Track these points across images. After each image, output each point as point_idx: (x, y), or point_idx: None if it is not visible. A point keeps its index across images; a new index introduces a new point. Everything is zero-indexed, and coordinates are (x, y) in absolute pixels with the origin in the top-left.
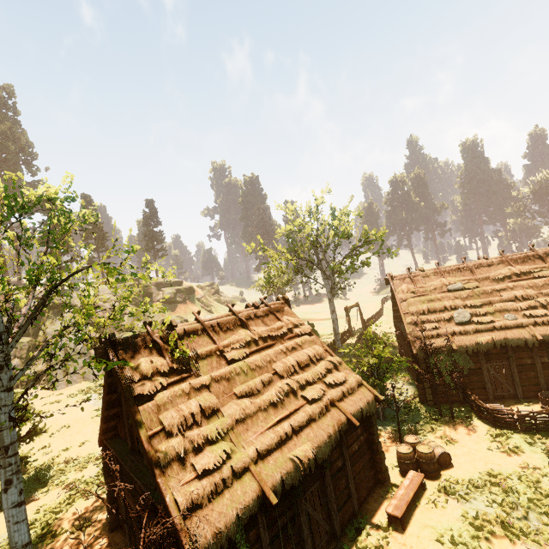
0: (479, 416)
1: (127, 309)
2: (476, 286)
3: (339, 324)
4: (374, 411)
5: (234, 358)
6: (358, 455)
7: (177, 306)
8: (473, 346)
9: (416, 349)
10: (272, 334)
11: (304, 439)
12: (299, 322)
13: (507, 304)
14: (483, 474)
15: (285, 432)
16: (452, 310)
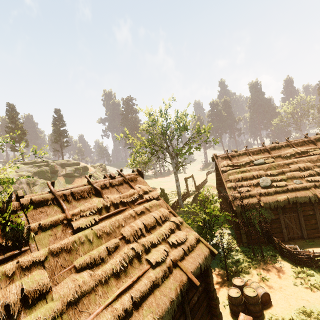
0: (281, 255)
1: (38, 181)
2: (272, 161)
3: (181, 188)
4: (210, 263)
5: (82, 226)
6: (197, 306)
7: (75, 179)
8: (274, 203)
9: (235, 206)
10: (124, 201)
11: (145, 312)
12: (149, 189)
13: (294, 173)
14: (298, 312)
15: (124, 309)
16: (258, 178)
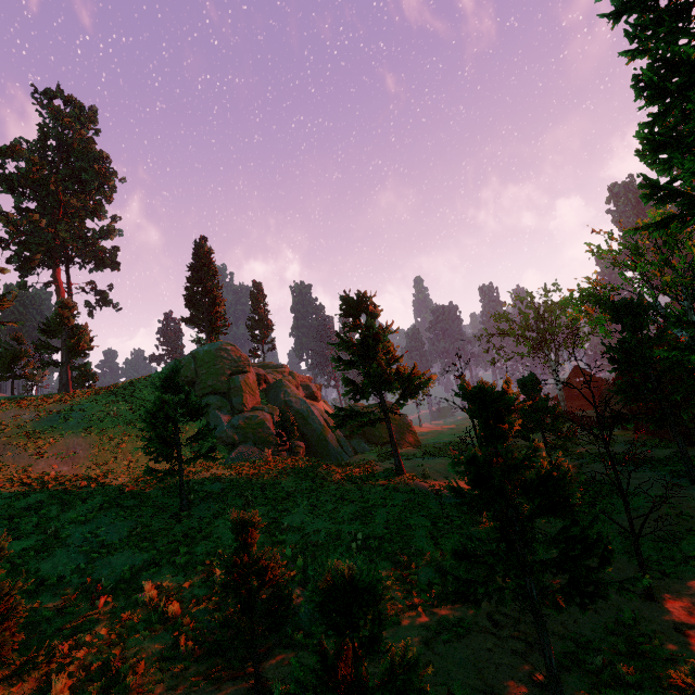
0: None
1: None
2: None
3: None
4: None
5: None
6: None
7: (319, 405)
8: None
9: None
10: None
11: None
12: None
13: None
14: None
15: None
16: None
